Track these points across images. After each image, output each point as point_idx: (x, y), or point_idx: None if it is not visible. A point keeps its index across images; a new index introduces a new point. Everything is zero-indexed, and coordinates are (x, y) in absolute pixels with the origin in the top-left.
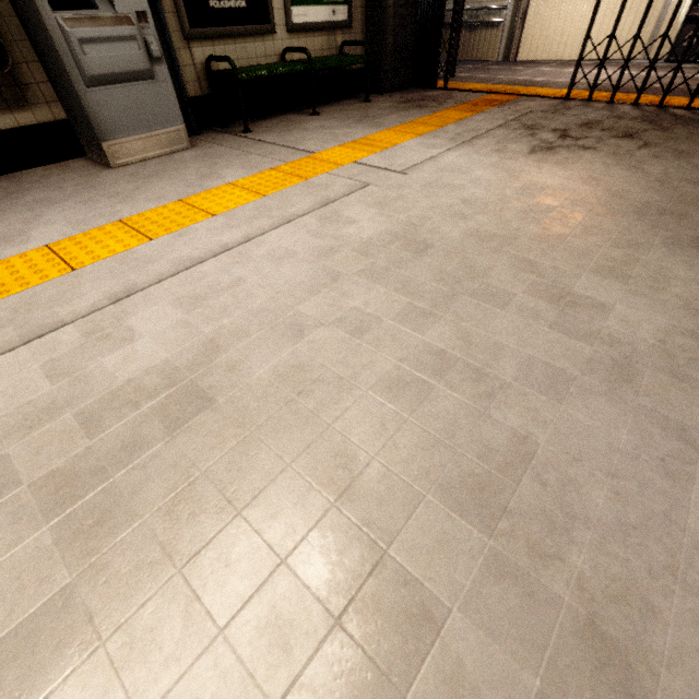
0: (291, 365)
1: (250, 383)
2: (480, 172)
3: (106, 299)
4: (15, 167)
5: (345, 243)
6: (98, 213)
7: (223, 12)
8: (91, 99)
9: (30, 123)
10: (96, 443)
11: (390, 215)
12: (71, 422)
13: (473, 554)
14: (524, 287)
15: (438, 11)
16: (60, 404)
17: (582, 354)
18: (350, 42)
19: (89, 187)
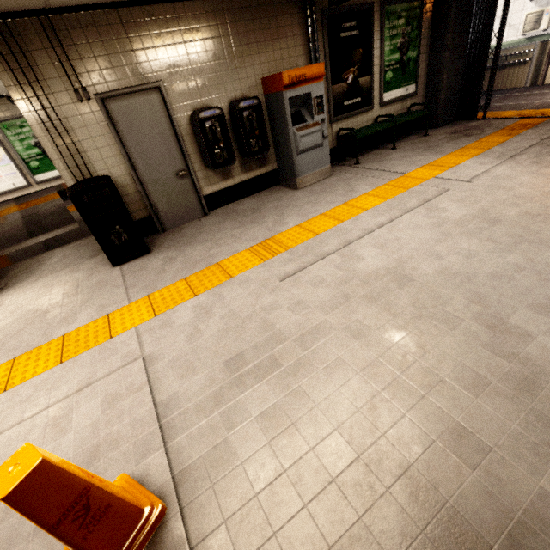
0: (440, 268)
1: (425, 274)
2: (523, 177)
3: (340, 245)
4: (254, 192)
5: (446, 220)
6: (308, 211)
7: (349, 106)
8: (297, 160)
9: (264, 173)
10: (373, 289)
11: (468, 206)
12: (359, 283)
13: (546, 323)
14: None
15: (479, 74)
16: (350, 278)
17: None
18: (416, 104)
19: (293, 199)
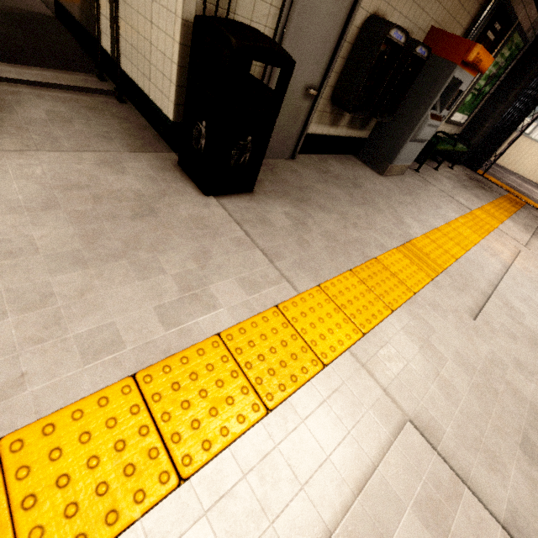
0: None
1: None
2: None
3: (489, 285)
4: (333, 152)
5: None
6: (419, 217)
7: None
8: (405, 146)
9: (357, 137)
10: None
11: None
12: None
13: None
14: None
15: (502, 138)
16: (533, 338)
17: None
18: (461, 136)
19: (388, 189)
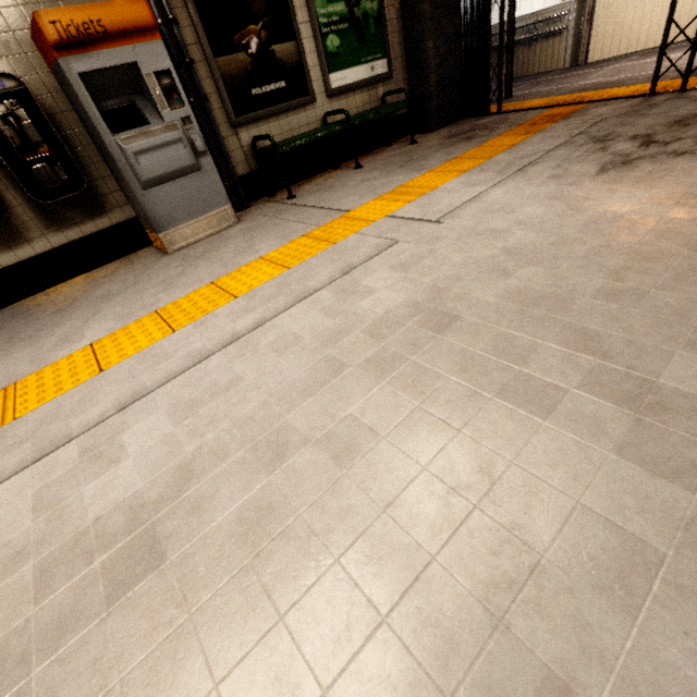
0: (258, 506)
1: (208, 534)
2: (530, 207)
3: (114, 407)
4: (98, 263)
5: (357, 321)
6: (142, 304)
7: (265, 96)
8: (147, 200)
9: (107, 226)
10: (37, 613)
11: (414, 279)
12: (28, 576)
13: None
14: (581, 379)
15: (483, 39)
16: (29, 549)
17: (676, 508)
18: (390, 91)
19: (145, 276)
